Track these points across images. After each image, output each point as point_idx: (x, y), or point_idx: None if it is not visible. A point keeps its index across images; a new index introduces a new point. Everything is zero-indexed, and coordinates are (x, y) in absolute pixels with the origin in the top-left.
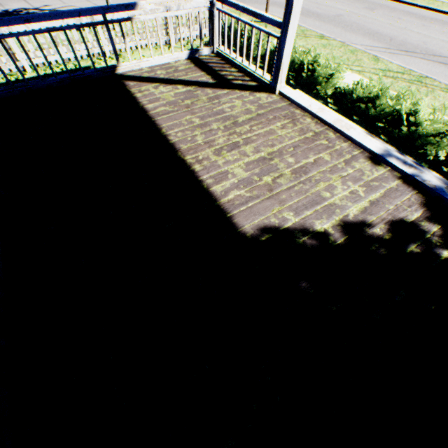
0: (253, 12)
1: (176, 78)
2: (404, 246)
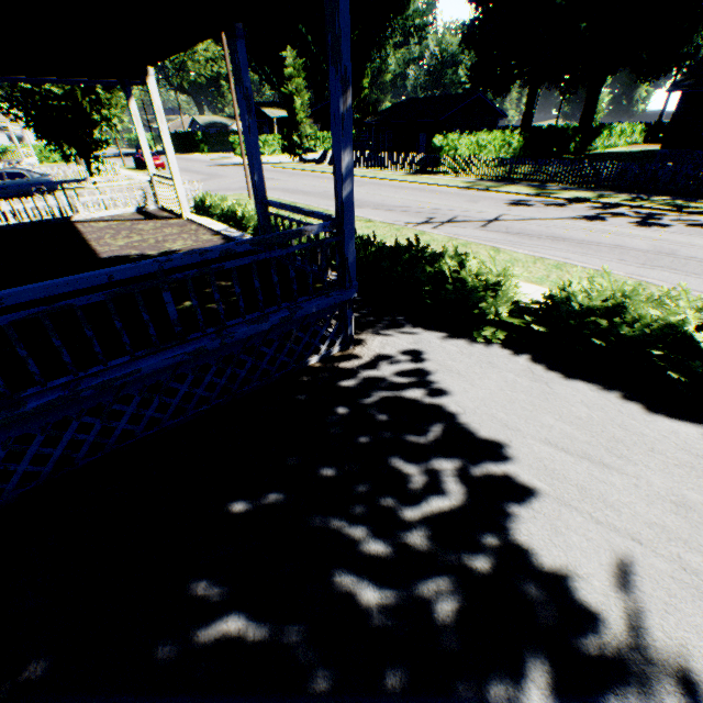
0: (165, 177)
1: (117, 219)
2: None
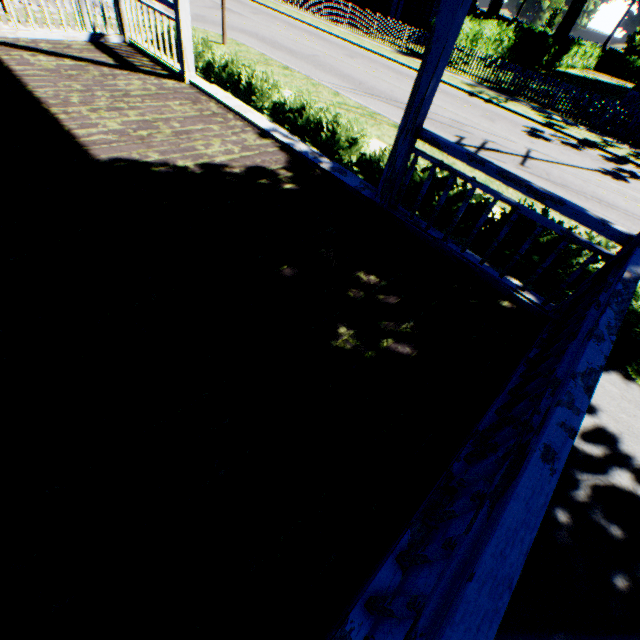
0: None
1: (65, 53)
2: (256, 180)
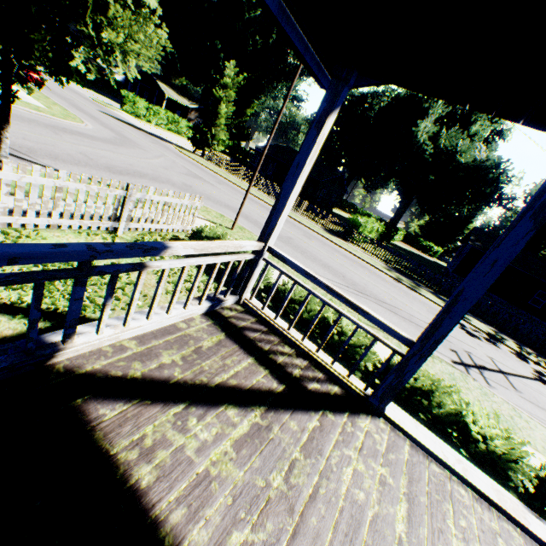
0: (350, 302)
1: (209, 376)
2: None
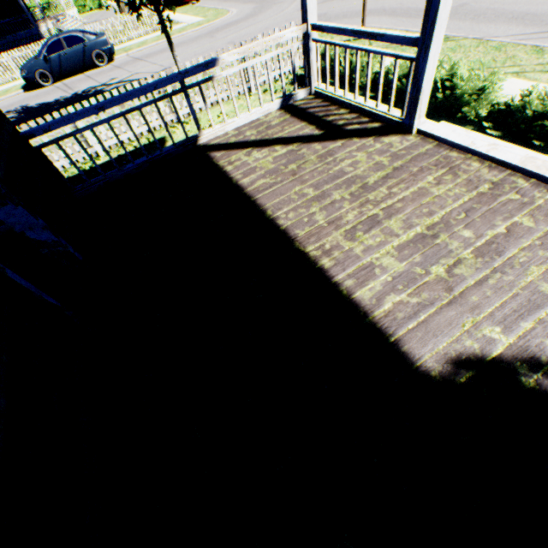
0: (369, 34)
1: (270, 136)
2: None
